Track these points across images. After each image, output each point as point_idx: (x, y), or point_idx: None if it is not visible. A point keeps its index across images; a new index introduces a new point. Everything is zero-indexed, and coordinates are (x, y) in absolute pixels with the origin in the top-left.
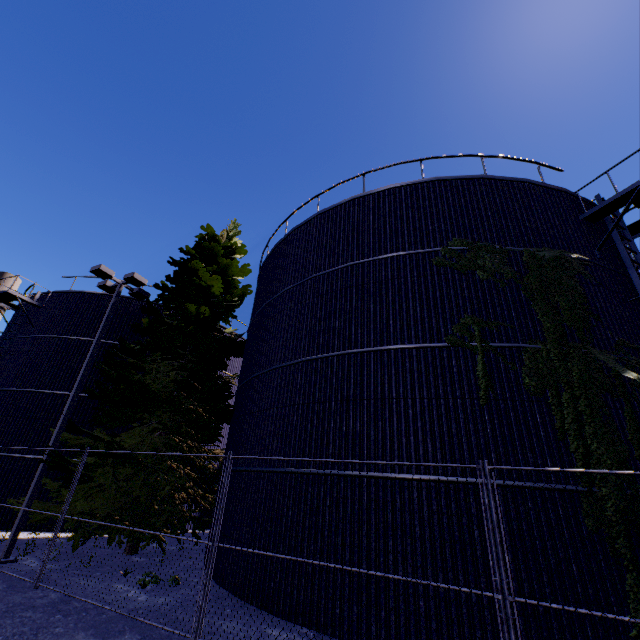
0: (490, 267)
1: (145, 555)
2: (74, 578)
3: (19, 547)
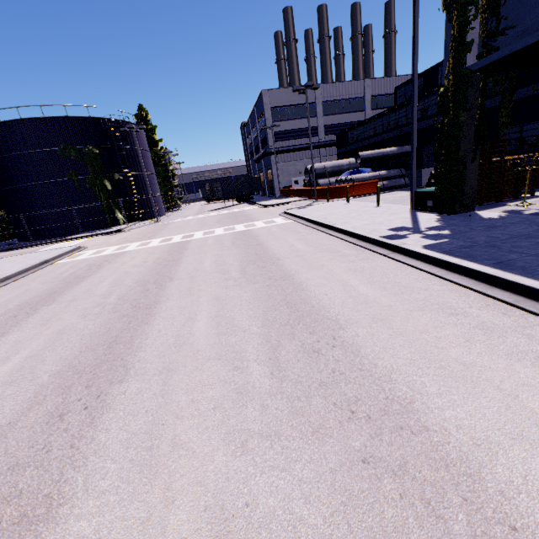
0: (75, 155)
1: None
2: None
3: None
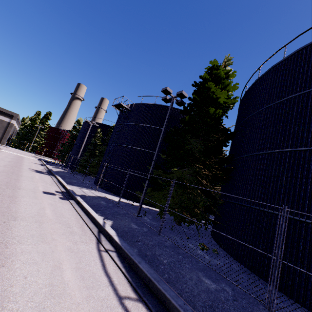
0: None
1: (185, 227)
2: (168, 233)
3: (137, 209)
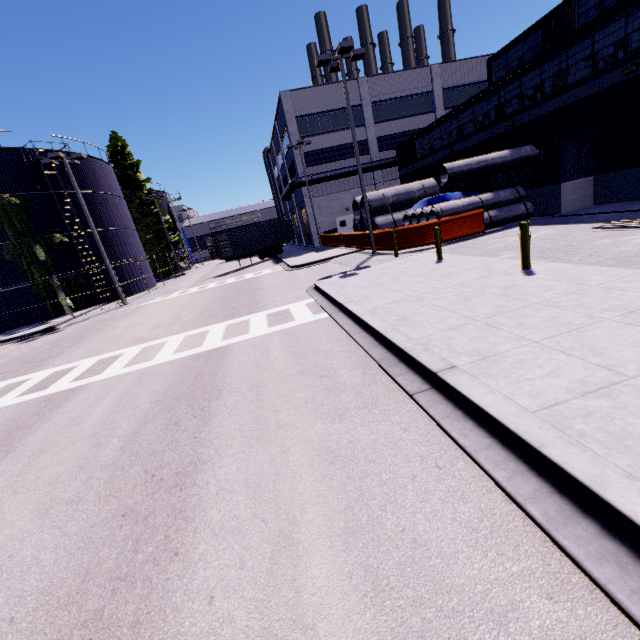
0: None
1: None
2: None
3: None
